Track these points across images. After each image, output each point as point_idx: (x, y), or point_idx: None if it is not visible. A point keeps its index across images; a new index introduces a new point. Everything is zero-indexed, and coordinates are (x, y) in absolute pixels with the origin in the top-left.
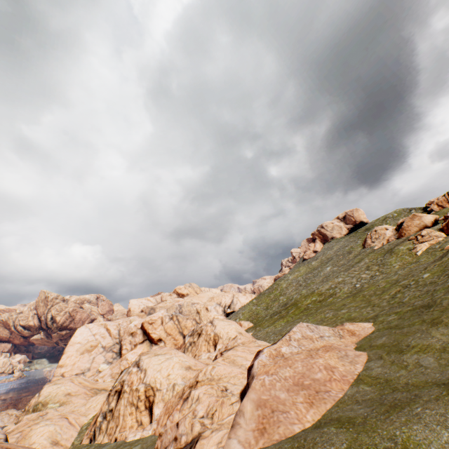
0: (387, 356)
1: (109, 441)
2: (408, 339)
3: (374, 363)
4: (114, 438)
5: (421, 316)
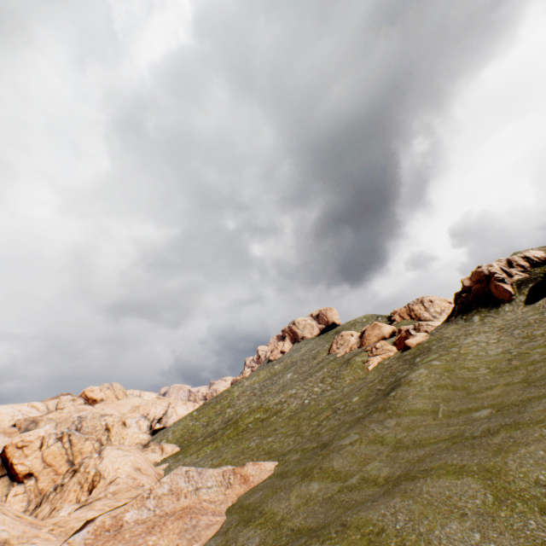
0: (234, 528)
1: None
2: (271, 499)
3: (214, 540)
4: None
5: (310, 460)
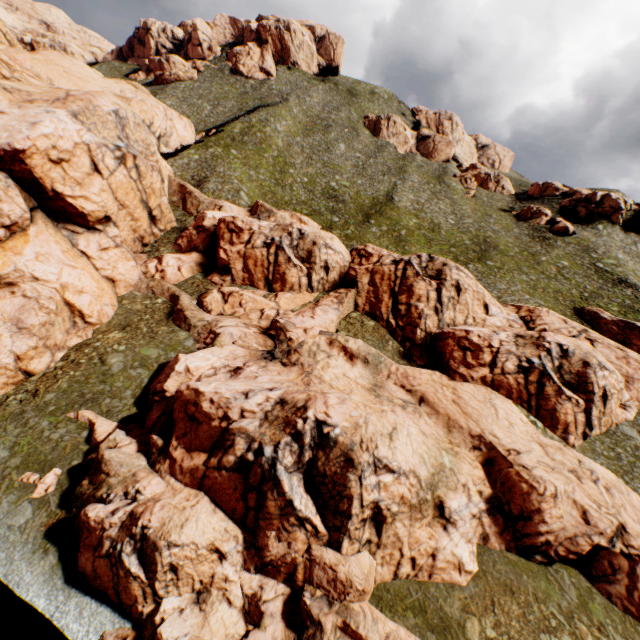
0: None
1: (606, 429)
2: None
3: None
4: (615, 425)
5: None
